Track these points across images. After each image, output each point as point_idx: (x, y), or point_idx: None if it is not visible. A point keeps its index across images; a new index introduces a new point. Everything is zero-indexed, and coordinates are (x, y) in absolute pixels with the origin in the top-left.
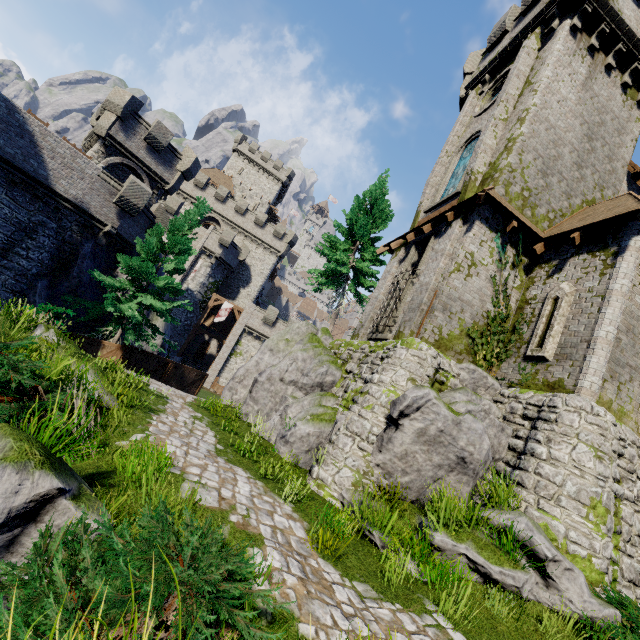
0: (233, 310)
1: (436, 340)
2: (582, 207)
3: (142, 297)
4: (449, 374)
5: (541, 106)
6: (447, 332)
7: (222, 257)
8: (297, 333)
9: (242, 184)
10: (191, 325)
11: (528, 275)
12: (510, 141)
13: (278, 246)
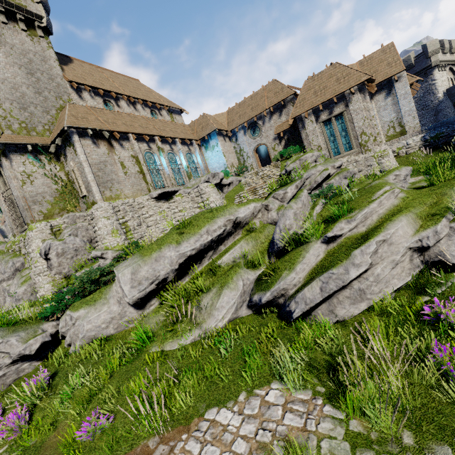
0: None
1: (44, 217)
2: (59, 113)
3: None
4: (60, 225)
5: None
6: (46, 210)
7: None
8: None
9: None
10: None
11: (60, 162)
12: None
13: None
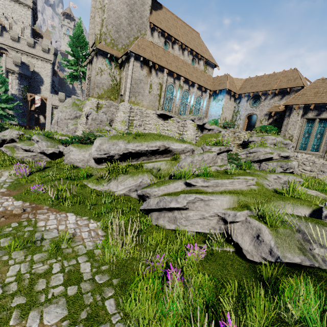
0: (42, 99)
1: (98, 96)
2: (134, 40)
3: (1, 105)
4: (102, 104)
5: (109, 3)
6: (100, 93)
7: (20, 72)
8: (68, 103)
9: (4, 14)
10: (25, 112)
11: (121, 70)
12: (102, 21)
13: (48, 57)
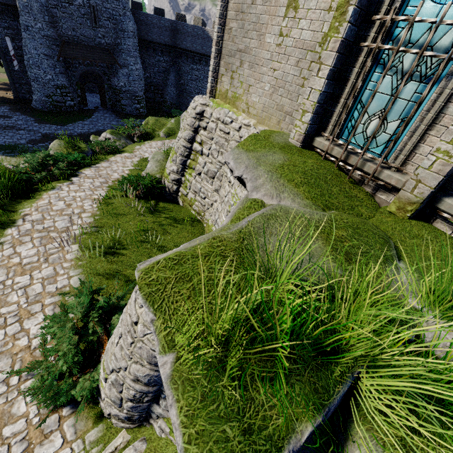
0: None
1: None
2: None
3: None
4: None
5: None
6: None
7: None
8: None
9: None
10: None
11: None
12: None
13: None
